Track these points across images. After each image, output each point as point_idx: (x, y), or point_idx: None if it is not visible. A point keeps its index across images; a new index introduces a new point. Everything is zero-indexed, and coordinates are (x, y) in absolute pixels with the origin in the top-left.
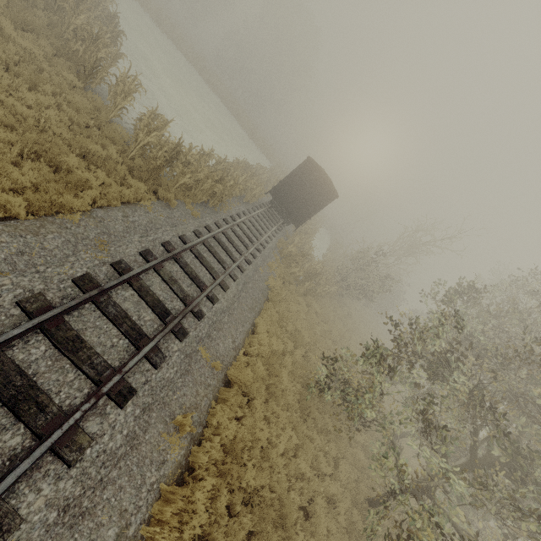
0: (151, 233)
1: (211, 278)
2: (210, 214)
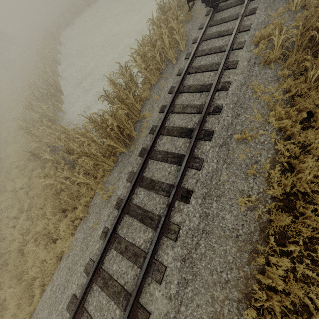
0: (65, 293)
1: (122, 314)
2: (125, 167)
